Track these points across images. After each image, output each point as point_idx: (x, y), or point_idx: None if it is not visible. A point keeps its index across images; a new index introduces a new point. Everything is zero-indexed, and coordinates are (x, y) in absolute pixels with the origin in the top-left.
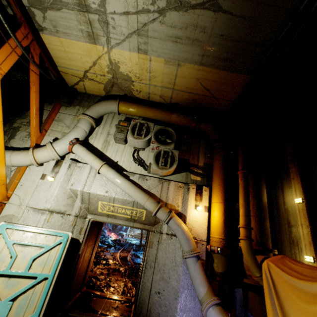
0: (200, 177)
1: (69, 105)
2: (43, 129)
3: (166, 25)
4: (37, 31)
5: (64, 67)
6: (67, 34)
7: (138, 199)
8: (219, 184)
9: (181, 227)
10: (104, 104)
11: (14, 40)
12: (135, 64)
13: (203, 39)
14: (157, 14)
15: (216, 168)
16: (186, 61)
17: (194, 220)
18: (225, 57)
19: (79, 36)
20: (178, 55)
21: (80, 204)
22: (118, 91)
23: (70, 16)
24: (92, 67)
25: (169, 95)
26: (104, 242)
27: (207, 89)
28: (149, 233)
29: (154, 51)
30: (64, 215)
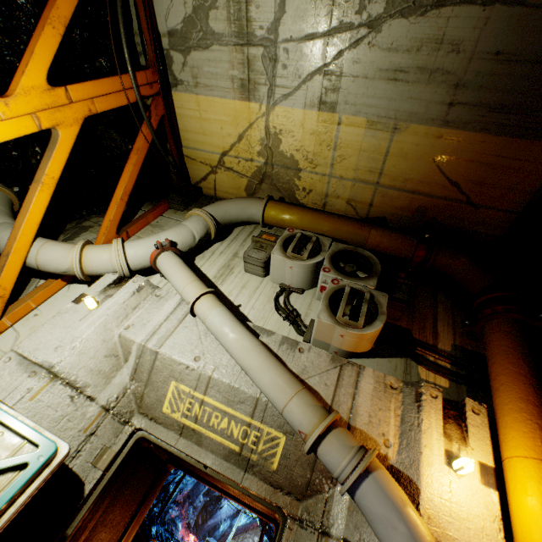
0: (446, 376)
1: (181, 207)
2: (124, 231)
3: (380, 47)
4: (169, 89)
5: (192, 148)
6: (210, 88)
7: (272, 389)
8: (521, 396)
9: (405, 518)
10: (241, 202)
11: (130, 77)
12: (310, 133)
13: (453, 67)
14: (364, 30)
15: (501, 351)
16: (413, 120)
17: (450, 509)
18: (502, 102)
19: (226, 89)
20: (395, 108)
21: (128, 380)
22: (270, 191)
23: (220, 55)
24: (235, 144)
25: (366, 199)
26: None
27: (454, 183)
28: (285, 523)
29: (350, 103)
30: (79, 395)
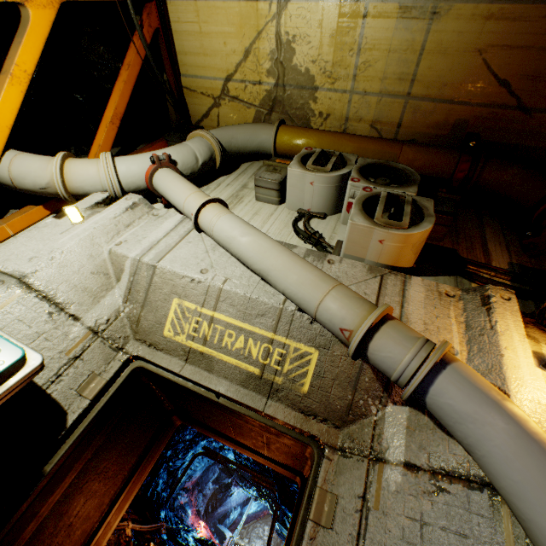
0: None
1: None
2: None
3: None
4: None
5: (192, 76)
6: None
7: (301, 286)
8: None
9: (509, 412)
10: (249, 126)
11: None
12: (329, 35)
13: None
14: None
15: None
16: None
17: None
18: None
19: None
20: None
21: (121, 302)
22: None
23: None
24: (241, 64)
25: (393, 119)
26: (177, 537)
27: (503, 82)
28: (321, 456)
29: None
30: (60, 312)
